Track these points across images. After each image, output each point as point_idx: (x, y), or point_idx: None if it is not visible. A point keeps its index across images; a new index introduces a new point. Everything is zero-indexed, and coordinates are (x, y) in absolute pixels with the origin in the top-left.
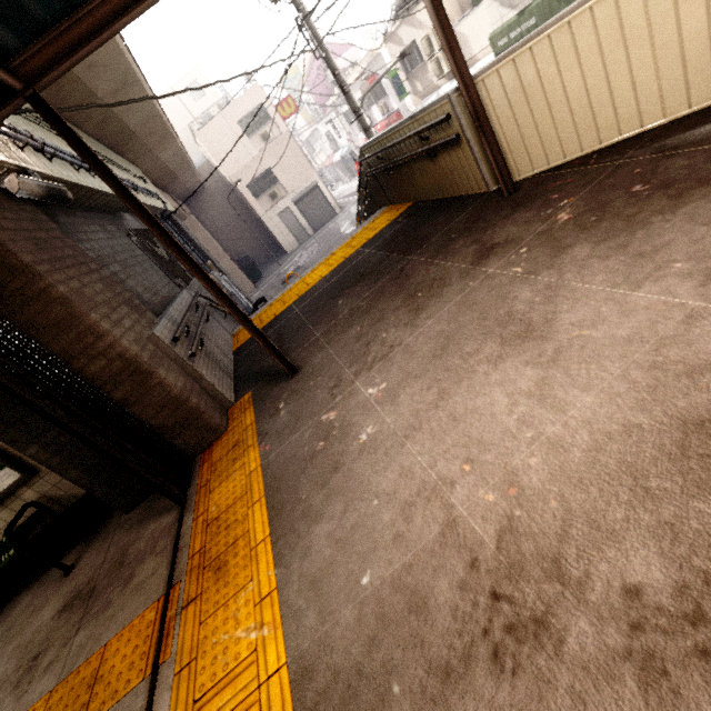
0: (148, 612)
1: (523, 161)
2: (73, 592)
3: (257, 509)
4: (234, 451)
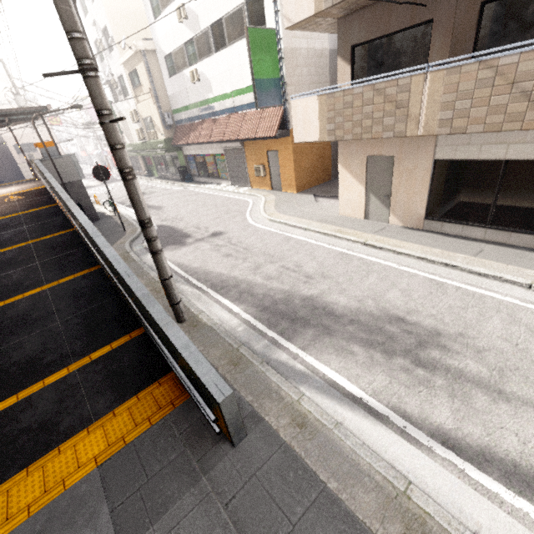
0: None
1: None
2: None
3: None
4: None
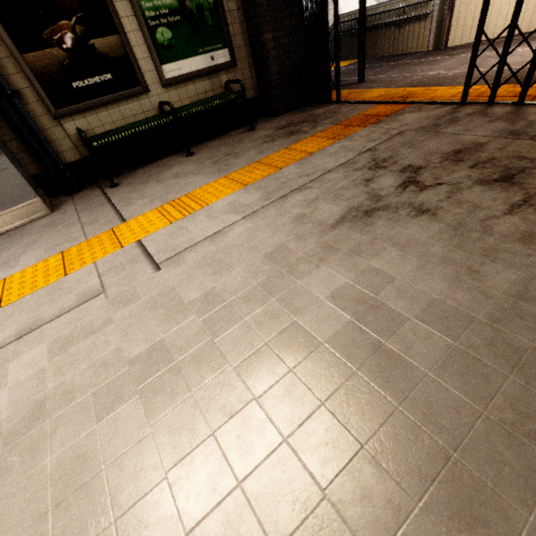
0: (377, 107)
1: (451, 37)
2: (279, 127)
3: (409, 89)
4: (354, 93)
